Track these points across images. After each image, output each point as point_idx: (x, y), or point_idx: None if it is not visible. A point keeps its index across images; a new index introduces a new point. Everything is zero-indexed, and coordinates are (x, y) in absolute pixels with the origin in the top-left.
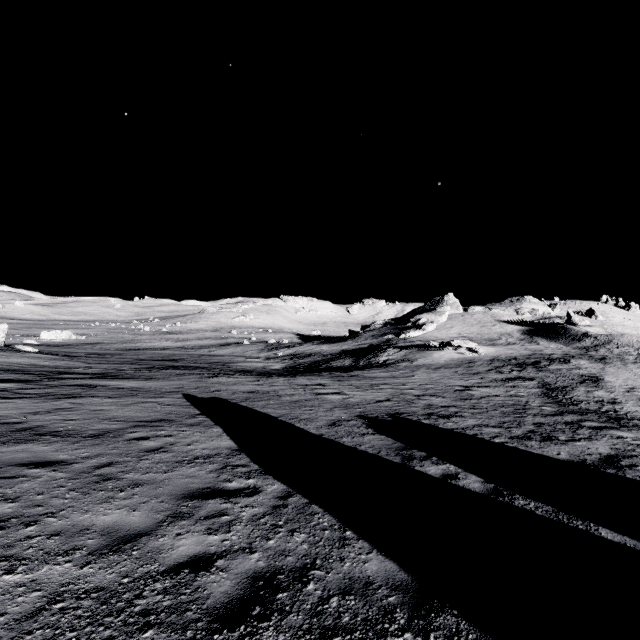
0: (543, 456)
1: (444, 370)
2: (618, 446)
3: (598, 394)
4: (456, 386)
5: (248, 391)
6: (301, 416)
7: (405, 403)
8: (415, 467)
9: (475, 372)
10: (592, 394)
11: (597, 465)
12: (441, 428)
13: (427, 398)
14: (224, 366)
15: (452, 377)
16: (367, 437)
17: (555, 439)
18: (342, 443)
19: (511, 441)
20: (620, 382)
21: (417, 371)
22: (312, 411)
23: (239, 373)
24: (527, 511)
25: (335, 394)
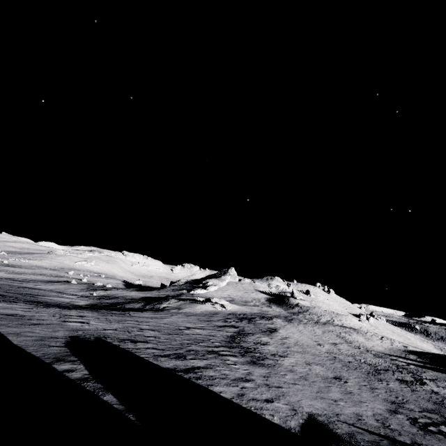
0: (155, 365)
1: (193, 317)
2: (213, 363)
3: (262, 339)
4: (182, 326)
5: (8, 314)
6: (24, 333)
7: (123, 332)
8: (54, 365)
9: (210, 320)
10: (259, 338)
11: (179, 370)
12: (119, 347)
13: (146, 331)
14: (29, 297)
15: (191, 321)
16: (52, 348)
17: (183, 358)
18: (25, 350)
19: (151, 357)
20: (284, 333)
21: (174, 316)
22: (39, 330)
23: (27, 302)
24: (82, 387)
25: (80, 322)
